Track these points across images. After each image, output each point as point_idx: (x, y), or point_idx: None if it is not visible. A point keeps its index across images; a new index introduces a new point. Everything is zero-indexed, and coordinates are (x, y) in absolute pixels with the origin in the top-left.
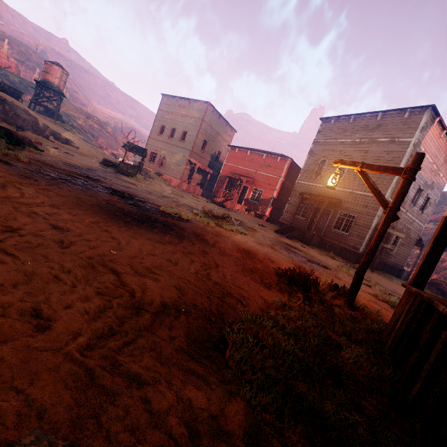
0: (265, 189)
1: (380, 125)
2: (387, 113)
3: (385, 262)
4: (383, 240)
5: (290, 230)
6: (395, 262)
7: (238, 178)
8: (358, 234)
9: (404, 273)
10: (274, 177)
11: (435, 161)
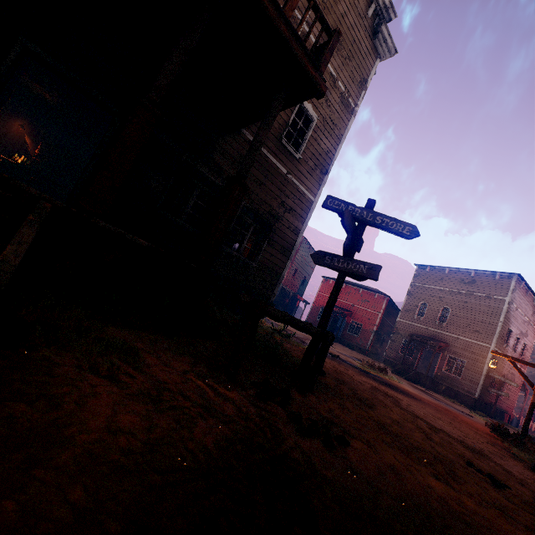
0: (364, 323)
1: (475, 281)
2: (479, 272)
3: (496, 407)
4: (497, 387)
5: (404, 370)
6: (505, 407)
7: (339, 311)
8: (471, 379)
9: (513, 419)
10: (372, 312)
11: (526, 313)
